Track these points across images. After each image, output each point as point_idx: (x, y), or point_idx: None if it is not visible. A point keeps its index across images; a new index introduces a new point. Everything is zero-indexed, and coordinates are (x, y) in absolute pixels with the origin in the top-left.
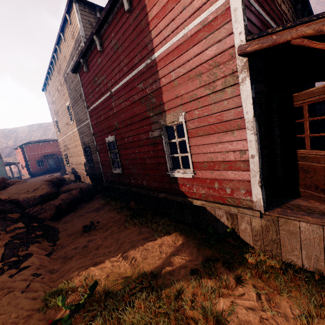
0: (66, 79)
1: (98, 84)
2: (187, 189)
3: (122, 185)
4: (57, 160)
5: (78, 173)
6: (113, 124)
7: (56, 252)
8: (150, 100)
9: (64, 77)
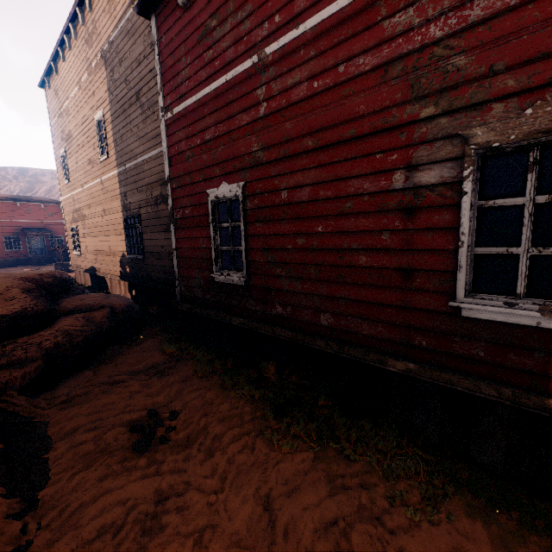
0: (105, 56)
1: (218, 36)
2: (531, 366)
3: (238, 316)
4: (50, 241)
5: (99, 273)
6: (246, 151)
7: (33, 548)
8: (434, 63)
9: (101, 51)
